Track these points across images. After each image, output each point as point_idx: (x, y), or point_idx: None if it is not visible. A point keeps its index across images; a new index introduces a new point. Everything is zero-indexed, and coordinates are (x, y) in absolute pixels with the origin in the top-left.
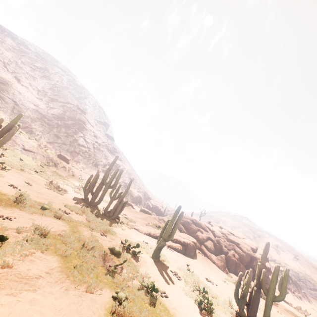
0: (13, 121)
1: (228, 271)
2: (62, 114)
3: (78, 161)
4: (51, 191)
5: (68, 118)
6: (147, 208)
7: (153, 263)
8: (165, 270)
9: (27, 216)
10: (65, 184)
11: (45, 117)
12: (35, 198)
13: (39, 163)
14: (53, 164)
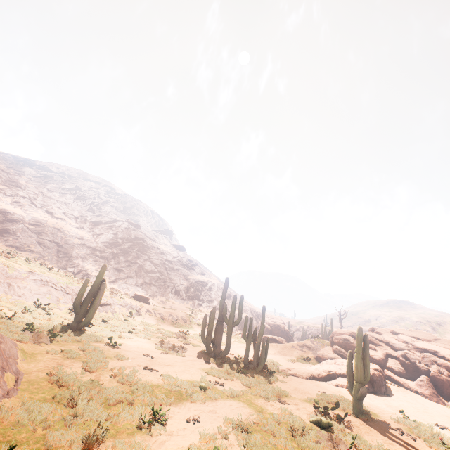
0: (98, 278)
1: (444, 400)
2: (113, 238)
3: (153, 294)
4: (172, 357)
5: (122, 240)
6: (265, 332)
7: (365, 424)
8: (386, 431)
9: (204, 408)
10: (166, 337)
11: (96, 249)
12: (178, 377)
13: (121, 317)
14: (135, 312)
